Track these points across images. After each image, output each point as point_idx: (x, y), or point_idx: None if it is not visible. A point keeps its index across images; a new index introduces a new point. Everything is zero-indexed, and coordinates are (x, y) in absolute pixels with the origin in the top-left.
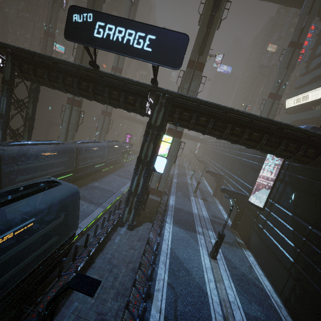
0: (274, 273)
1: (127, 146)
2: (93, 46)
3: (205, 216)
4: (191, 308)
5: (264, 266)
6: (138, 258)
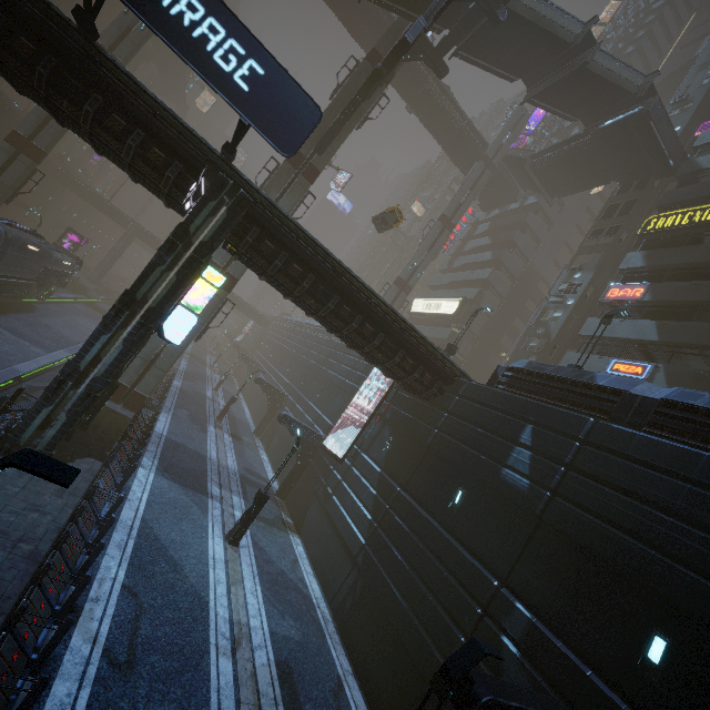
0: (331, 568)
1: (66, 262)
2: None
3: (232, 467)
4: (171, 629)
5: (317, 559)
6: (50, 532)
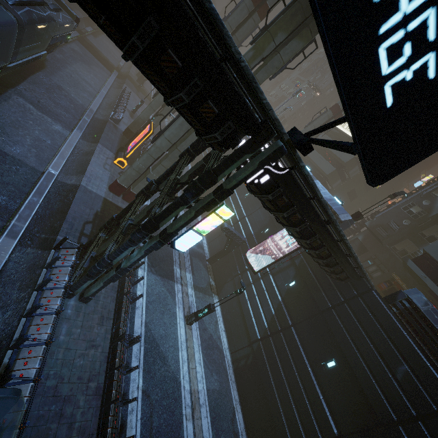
0: (235, 333)
1: (67, 24)
2: None
3: None
4: (166, 415)
5: (227, 321)
6: (102, 364)
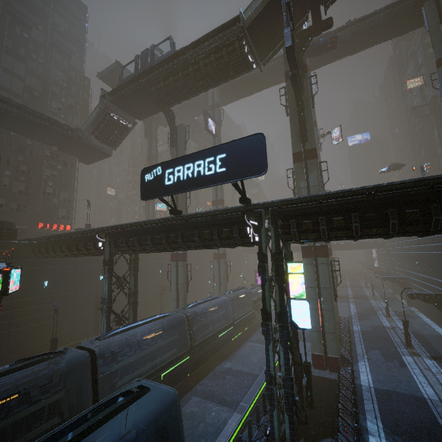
0: None
1: (259, 290)
2: (166, 195)
3: None
4: None
5: None
6: None
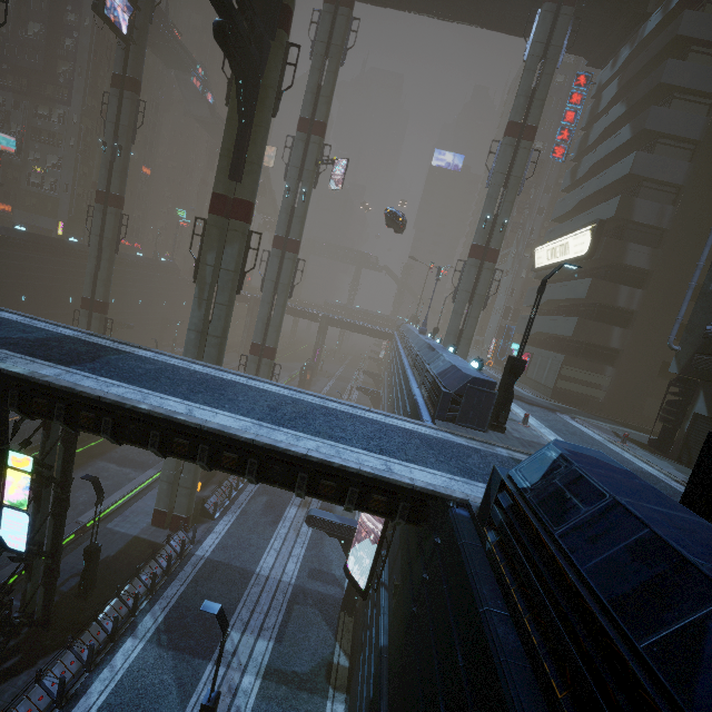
0: None
1: None
2: None
3: (287, 578)
4: None
5: None
6: None
